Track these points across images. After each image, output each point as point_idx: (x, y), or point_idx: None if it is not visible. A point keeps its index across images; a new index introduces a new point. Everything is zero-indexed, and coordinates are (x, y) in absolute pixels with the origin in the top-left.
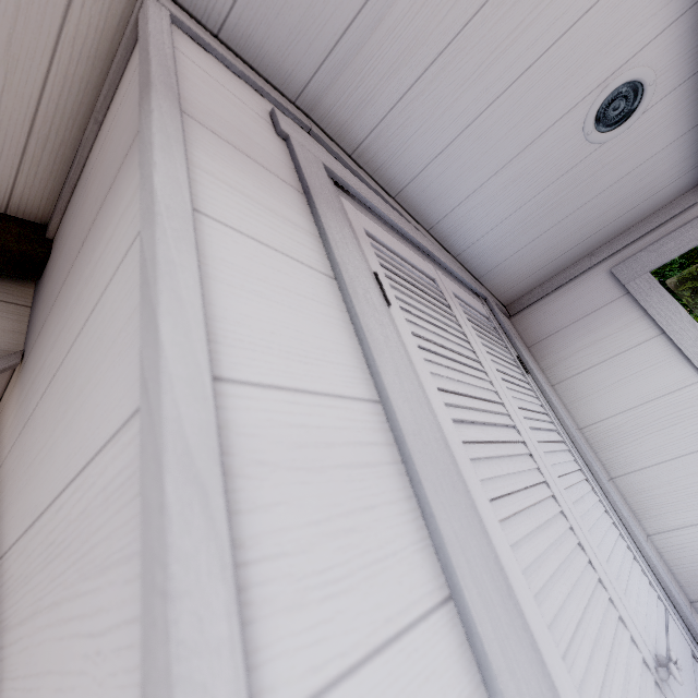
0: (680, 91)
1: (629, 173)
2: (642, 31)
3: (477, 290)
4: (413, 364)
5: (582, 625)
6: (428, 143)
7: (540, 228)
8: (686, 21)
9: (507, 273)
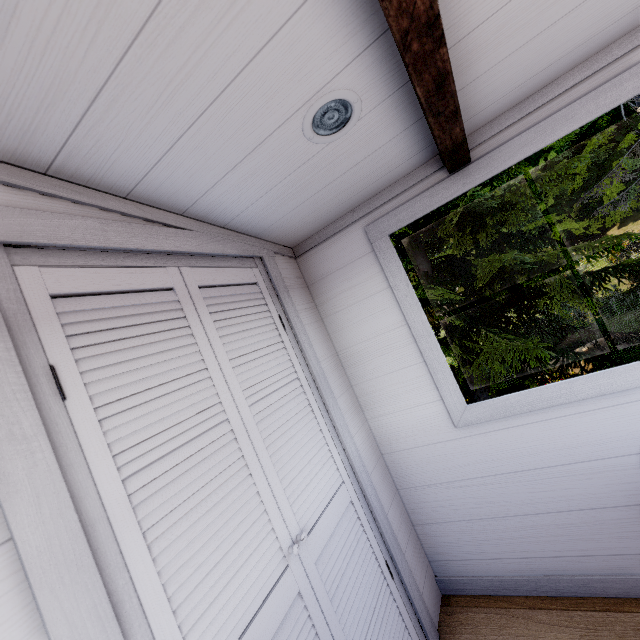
0: (386, 103)
1: (365, 159)
2: (330, 63)
3: (248, 255)
4: (84, 453)
5: (219, 565)
6: (137, 156)
7: (298, 200)
8: (371, 54)
9: (282, 229)
